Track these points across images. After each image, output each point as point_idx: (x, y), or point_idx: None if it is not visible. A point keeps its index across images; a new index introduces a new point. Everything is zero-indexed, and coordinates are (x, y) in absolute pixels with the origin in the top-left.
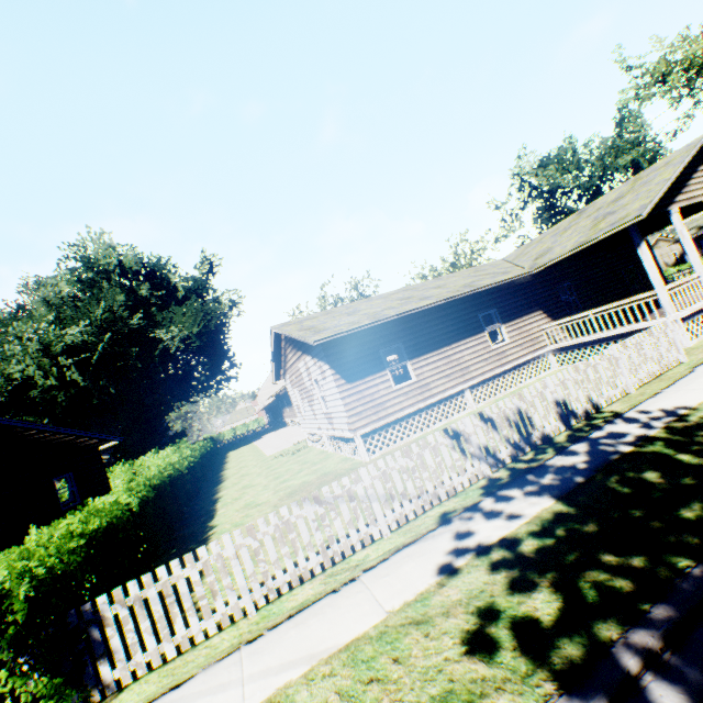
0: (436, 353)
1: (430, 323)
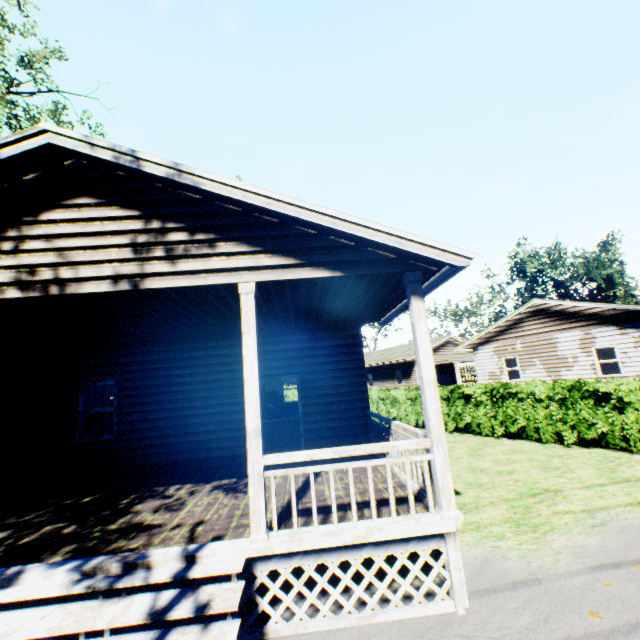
0: None
1: None
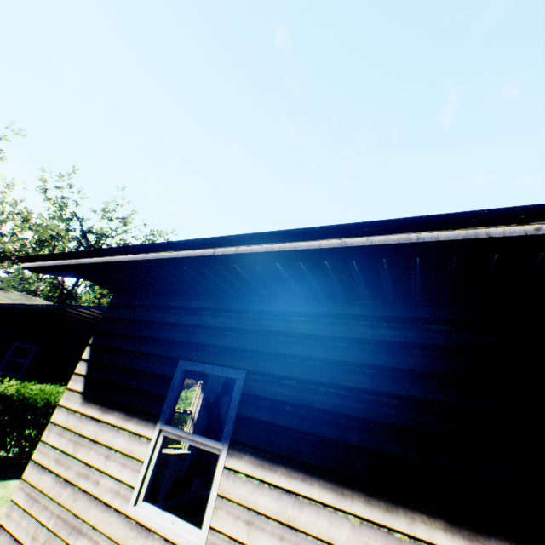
0: (359, 507)
1: (392, 355)
